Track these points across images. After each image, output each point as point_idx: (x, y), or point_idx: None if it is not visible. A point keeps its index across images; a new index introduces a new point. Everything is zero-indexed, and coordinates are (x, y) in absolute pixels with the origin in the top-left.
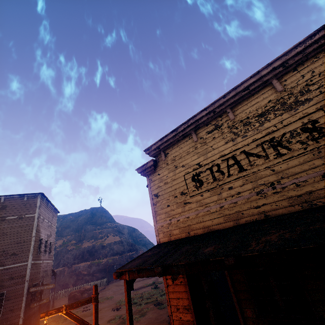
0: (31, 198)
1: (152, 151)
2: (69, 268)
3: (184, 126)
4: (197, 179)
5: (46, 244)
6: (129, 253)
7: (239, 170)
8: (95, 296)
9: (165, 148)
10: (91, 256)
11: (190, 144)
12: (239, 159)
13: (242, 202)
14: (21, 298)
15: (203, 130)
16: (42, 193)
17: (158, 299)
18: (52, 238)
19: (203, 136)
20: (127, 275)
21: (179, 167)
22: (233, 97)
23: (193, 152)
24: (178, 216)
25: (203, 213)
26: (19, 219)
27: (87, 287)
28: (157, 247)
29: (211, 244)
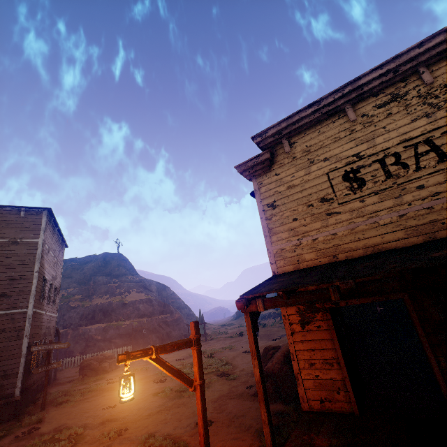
0: (32, 215)
1: (266, 138)
2: (74, 331)
3: (335, 96)
4: (354, 177)
5: (50, 288)
6: (160, 315)
7: (440, 160)
8: (196, 338)
9: (292, 133)
10: (106, 317)
11: (340, 126)
12: (440, 144)
13: (444, 206)
14: (17, 360)
15: (367, 104)
16: (50, 209)
17: (221, 370)
18: (57, 282)
19: (368, 113)
20: (261, 304)
21: (317, 161)
22: (437, 46)
23: (347, 138)
24: (315, 233)
25: (365, 226)
26: (11, 243)
27: (107, 354)
28: (284, 275)
29: (425, 252)
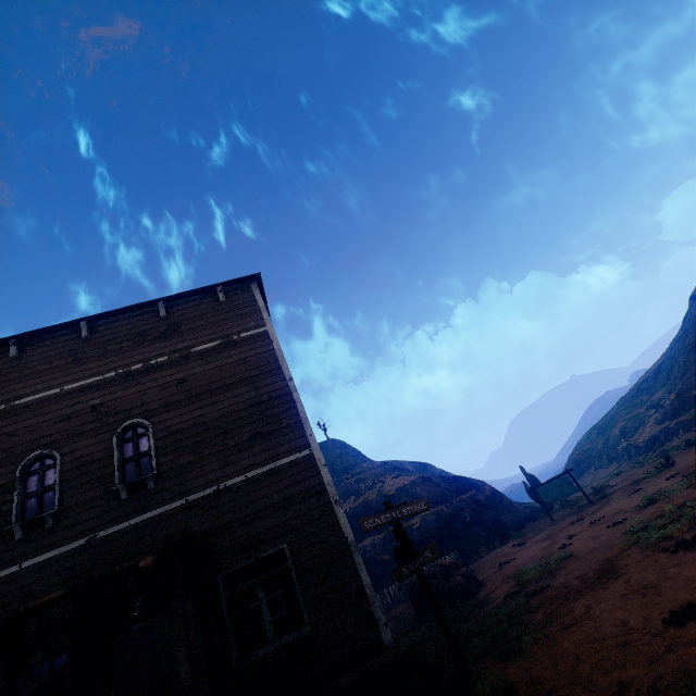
0: (236, 295)
1: None
2: None
3: None
4: None
5: None
6: (460, 496)
7: None
8: None
9: None
10: None
11: None
12: None
13: None
14: (347, 560)
15: None
16: (260, 277)
17: None
18: None
19: None
20: None
21: None
22: None
23: None
24: None
25: None
26: (226, 346)
27: (444, 563)
28: None
29: None
